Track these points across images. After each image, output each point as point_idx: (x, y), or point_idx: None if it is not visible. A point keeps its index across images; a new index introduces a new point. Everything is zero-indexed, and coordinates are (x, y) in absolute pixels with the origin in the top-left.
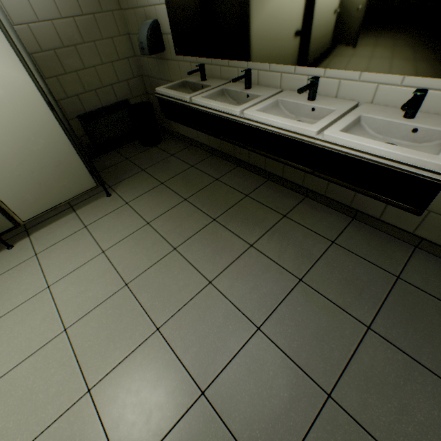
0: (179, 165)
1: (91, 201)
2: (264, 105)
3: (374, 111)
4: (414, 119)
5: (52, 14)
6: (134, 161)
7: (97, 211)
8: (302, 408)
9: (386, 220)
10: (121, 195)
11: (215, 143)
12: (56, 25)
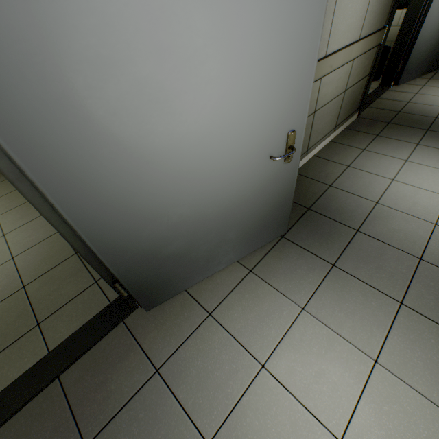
0: None
1: None
2: None
3: None
4: None
5: None
6: None
7: None
8: (5, 293)
9: None
10: None
11: None
12: None
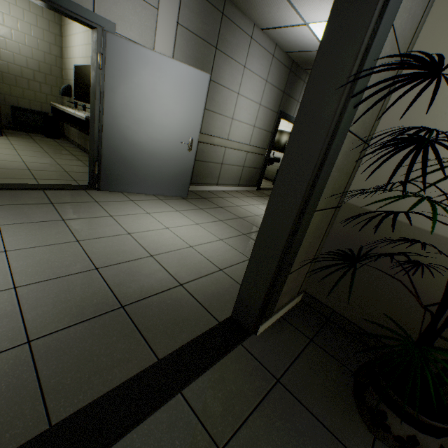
0: (56, 144)
1: None
2: (77, 110)
3: None
4: None
5: (23, 65)
6: (32, 137)
7: None
8: (16, 168)
9: None
10: (9, 138)
11: (80, 141)
12: (23, 69)
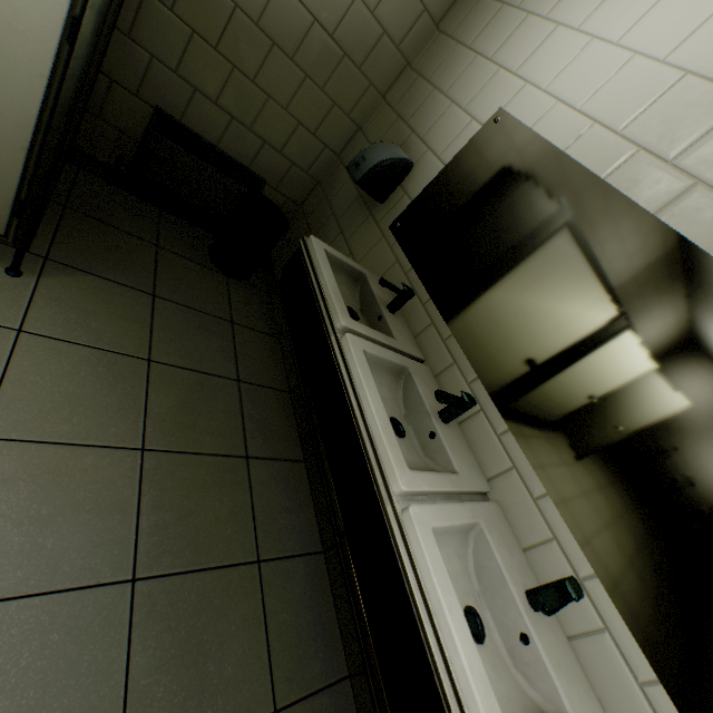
0: (222, 353)
1: None
2: (454, 521)
3: None
4: None
5: None
6: (162, 261)
7: None
8: None
9: None
10: (39, 299)
11: None
12: None
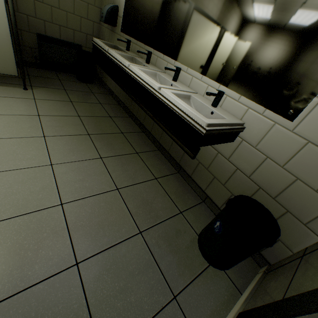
0: (92, 99)
1: (8, 86)
2: (146, 69)
3: (199, 97)
4: (215, 108)
5: None
6: (63, 82)
7: (7, 92)
8: (48, 265)
9: (194, 178)
10: (35, 93)
11: (123, 97)
12: None
